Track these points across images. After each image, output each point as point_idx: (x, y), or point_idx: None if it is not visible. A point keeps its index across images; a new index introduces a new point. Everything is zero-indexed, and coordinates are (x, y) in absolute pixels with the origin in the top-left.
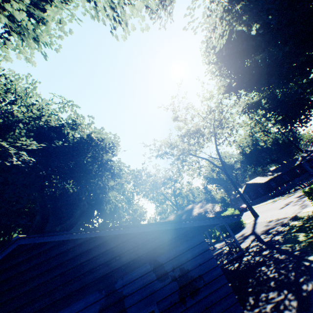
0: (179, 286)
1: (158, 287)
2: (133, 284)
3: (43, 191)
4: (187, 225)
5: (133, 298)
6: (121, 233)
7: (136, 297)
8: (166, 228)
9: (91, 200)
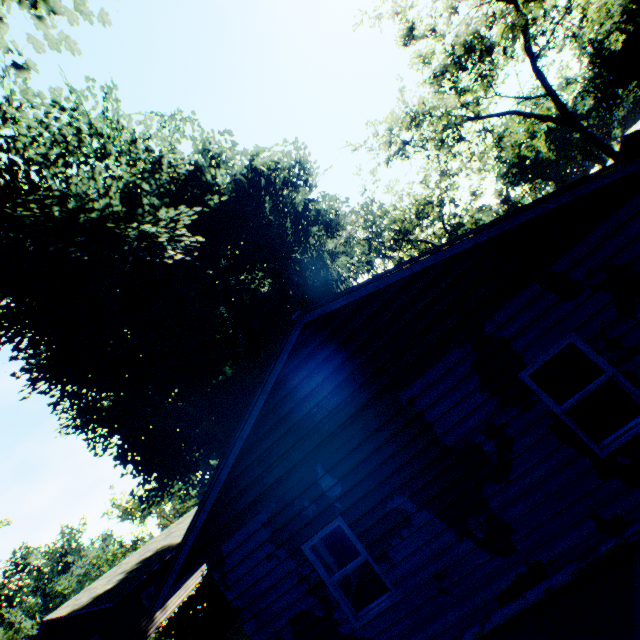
0: (611, 295)
1: (567, 310)
2: (516, 320)
3: (229, 299)
4: (609, 179)
5: (524, 338)
6: (468, 246)
7: (530, 335)
8: (560, 204)
9: (302, 295)
